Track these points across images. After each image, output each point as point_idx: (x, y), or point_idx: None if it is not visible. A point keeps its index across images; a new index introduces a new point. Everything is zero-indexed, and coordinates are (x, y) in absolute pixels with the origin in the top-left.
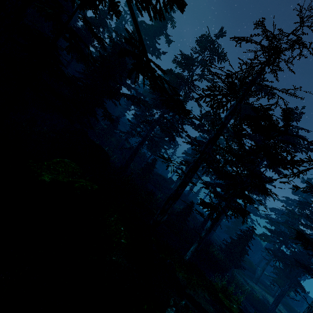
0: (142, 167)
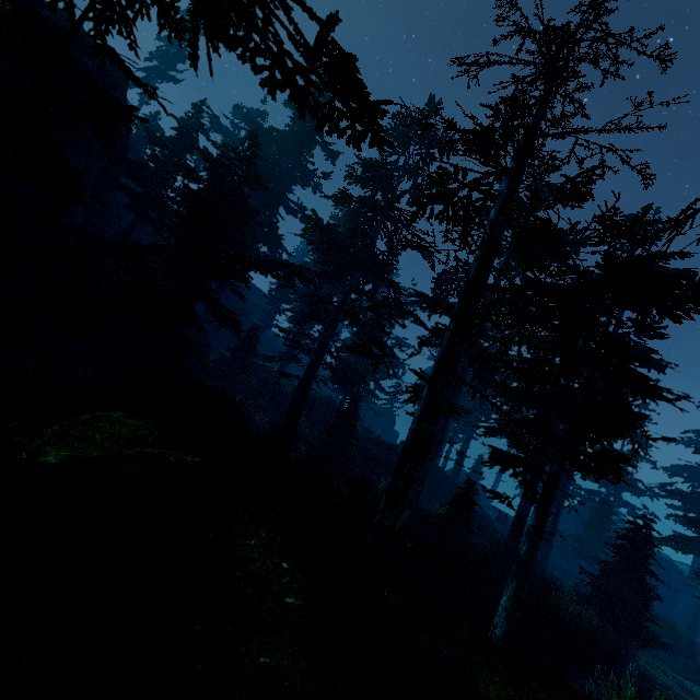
0: (328, 424)
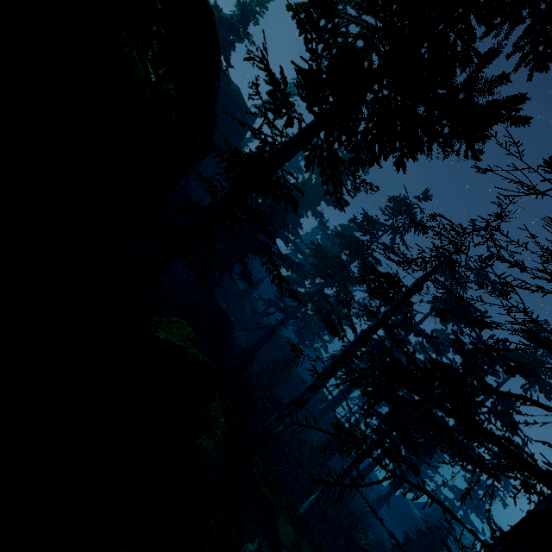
0: (277, 359)
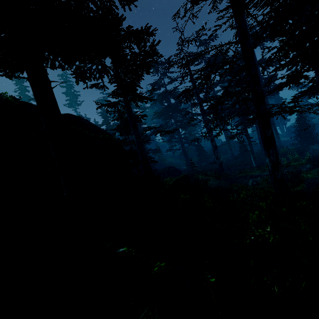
0: (197, 155)
